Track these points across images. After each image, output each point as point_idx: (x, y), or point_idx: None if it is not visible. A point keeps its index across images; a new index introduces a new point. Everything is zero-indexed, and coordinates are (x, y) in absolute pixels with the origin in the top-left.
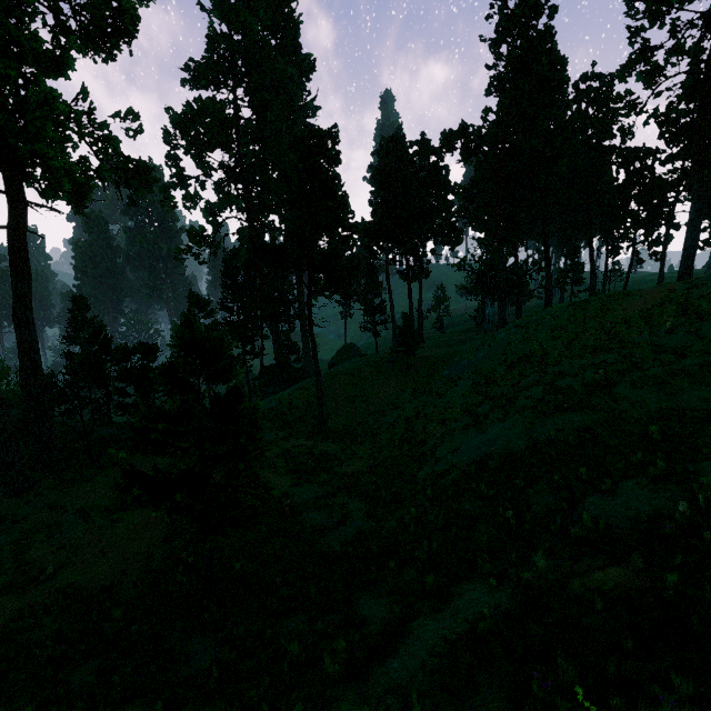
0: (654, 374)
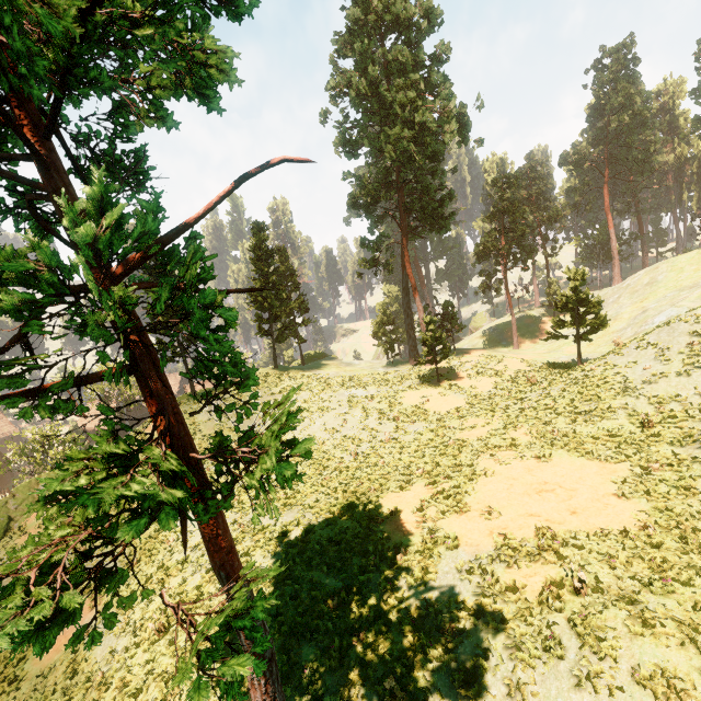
0: None
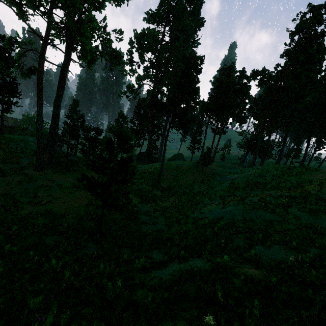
0: (311, 208)
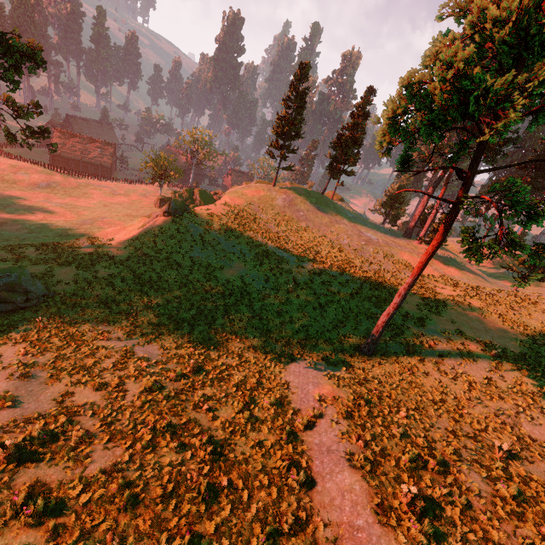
0: None
